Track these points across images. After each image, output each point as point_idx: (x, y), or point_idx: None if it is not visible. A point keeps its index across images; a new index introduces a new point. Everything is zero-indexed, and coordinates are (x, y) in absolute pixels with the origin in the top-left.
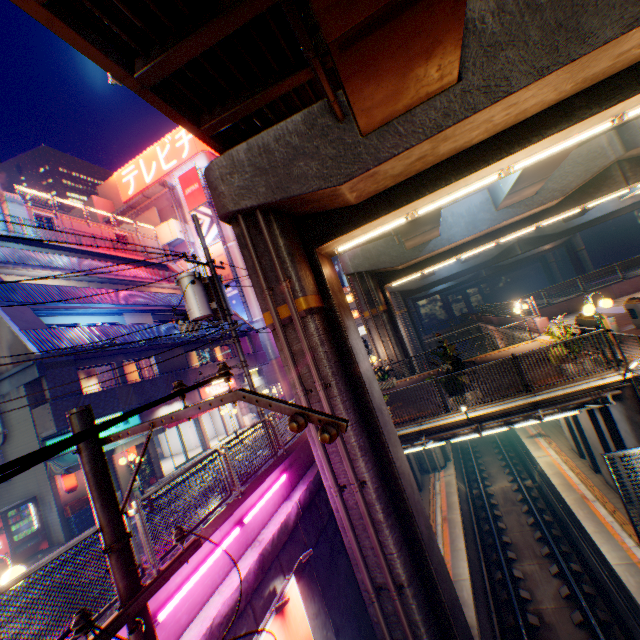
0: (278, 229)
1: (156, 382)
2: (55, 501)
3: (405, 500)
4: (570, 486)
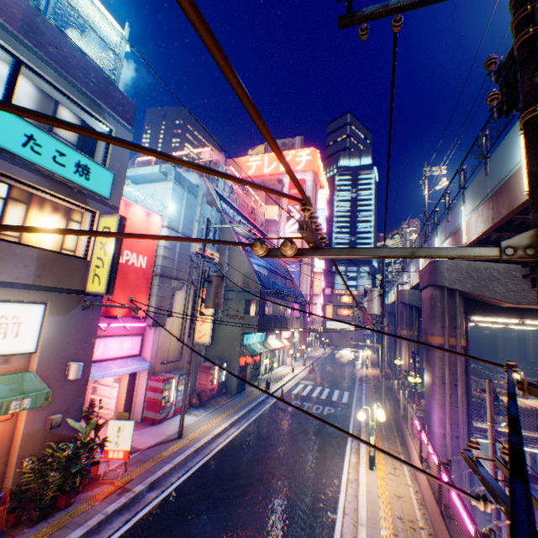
0: (461, 302)
1: (279, 320)
2: (238, 369)
3: None
4: None
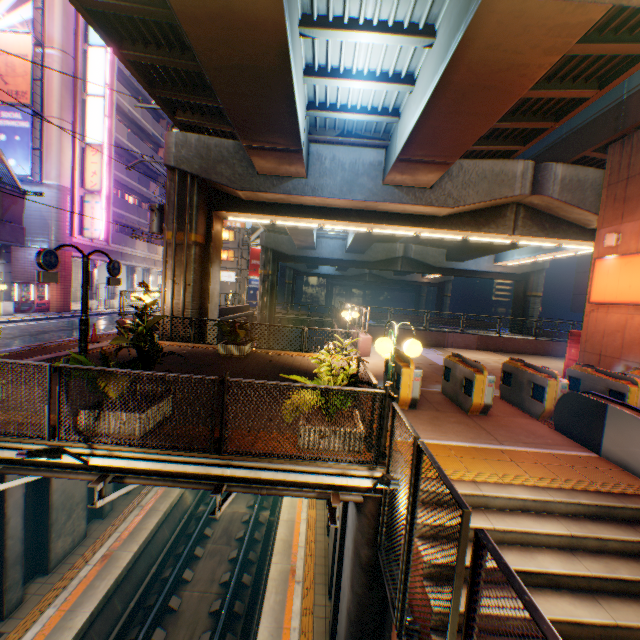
0: None
1: None
2: None
3: None
4: (291, 548)
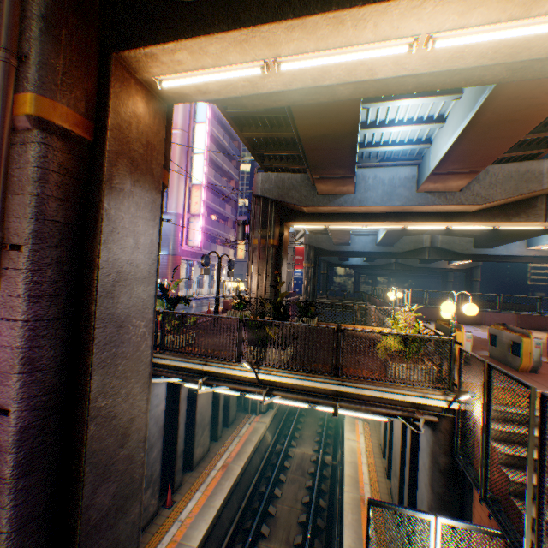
0: None
1: None
2: None
3: (82, 457)
4: (357, 482)
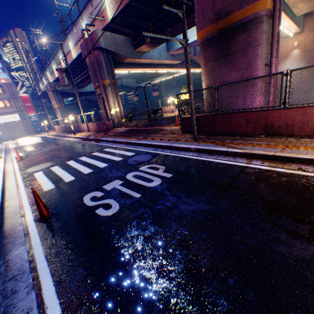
0: None
1: None
2: None
3: None
4: None
